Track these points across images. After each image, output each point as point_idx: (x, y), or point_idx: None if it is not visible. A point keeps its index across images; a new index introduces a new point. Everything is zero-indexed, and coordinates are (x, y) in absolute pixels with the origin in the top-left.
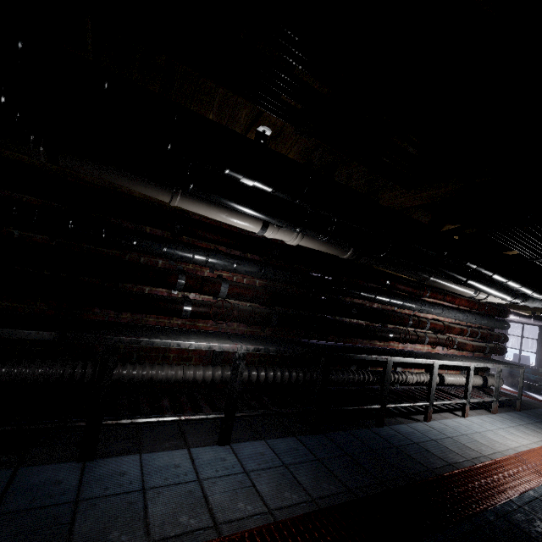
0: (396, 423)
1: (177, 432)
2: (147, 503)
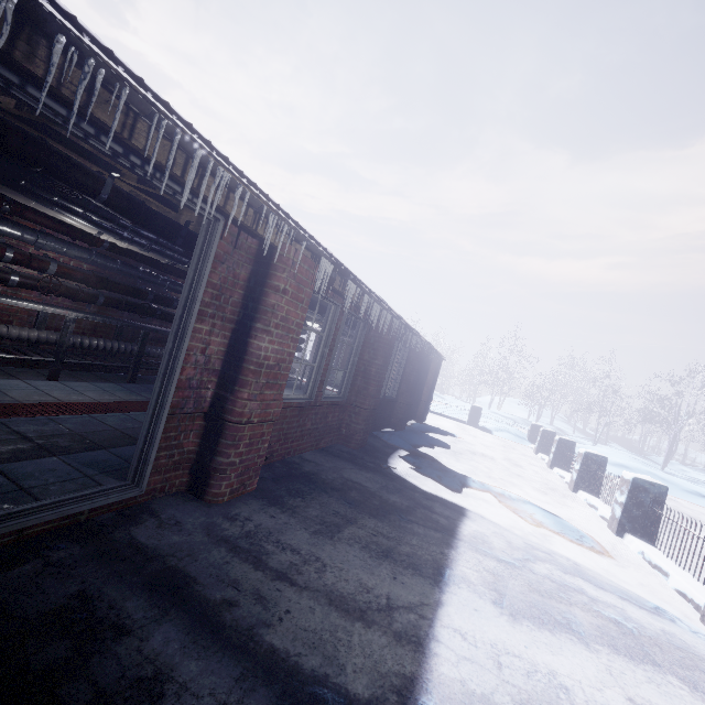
0: None
1: (4, 374)
2: (5, 392)
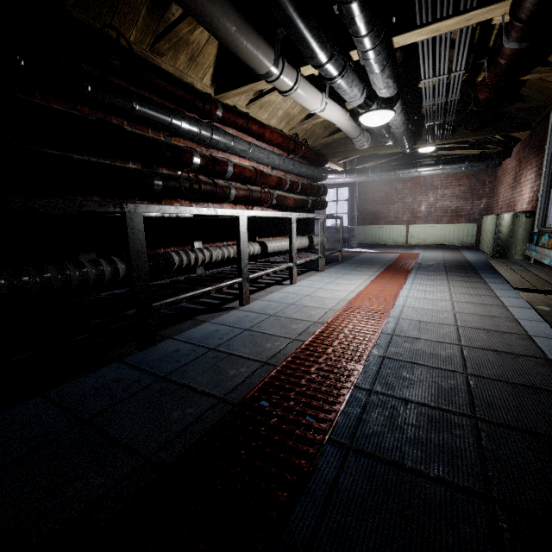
0: (192, 327)
1: None
2: None
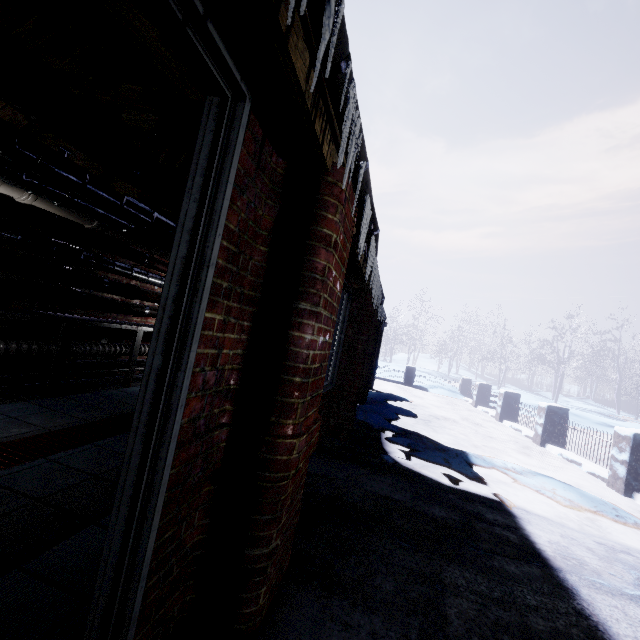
0: None
1: None
2: None
